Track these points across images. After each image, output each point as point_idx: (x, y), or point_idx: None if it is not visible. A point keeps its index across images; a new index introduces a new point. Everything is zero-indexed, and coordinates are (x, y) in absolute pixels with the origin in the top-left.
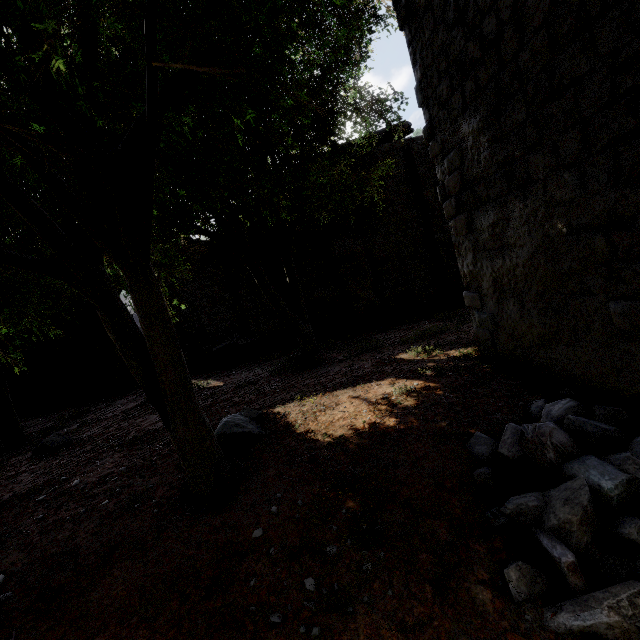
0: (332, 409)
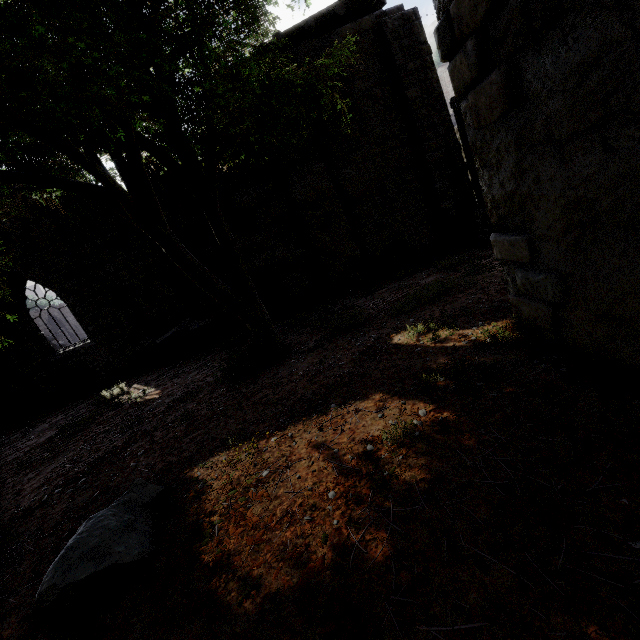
0: (276, 482)
